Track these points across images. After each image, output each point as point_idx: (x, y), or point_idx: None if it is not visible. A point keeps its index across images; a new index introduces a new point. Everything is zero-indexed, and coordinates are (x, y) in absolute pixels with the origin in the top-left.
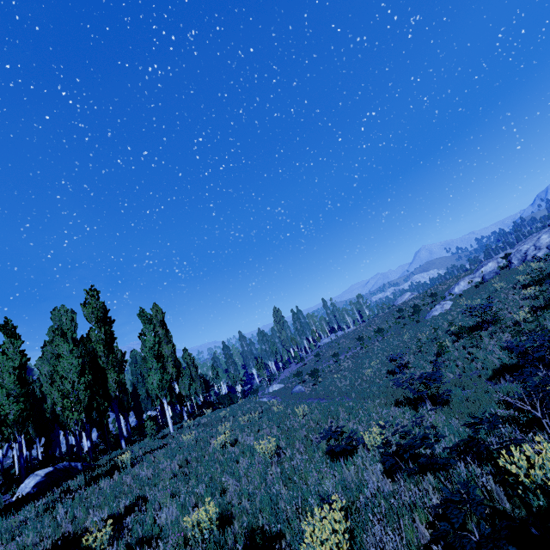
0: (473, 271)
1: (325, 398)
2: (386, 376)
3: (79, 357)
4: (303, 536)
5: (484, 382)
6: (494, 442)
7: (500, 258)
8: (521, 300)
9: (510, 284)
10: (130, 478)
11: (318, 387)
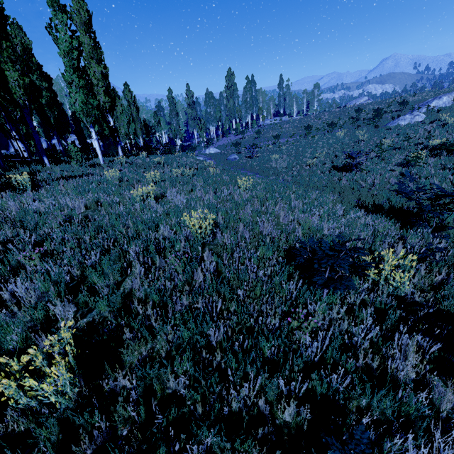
0: None
1: (259, 173)
2: (329, 171)
3: None
4: None
5: None
6: None
7: None
8: None
9: None
10: (17, 206)
11: (253, 161)
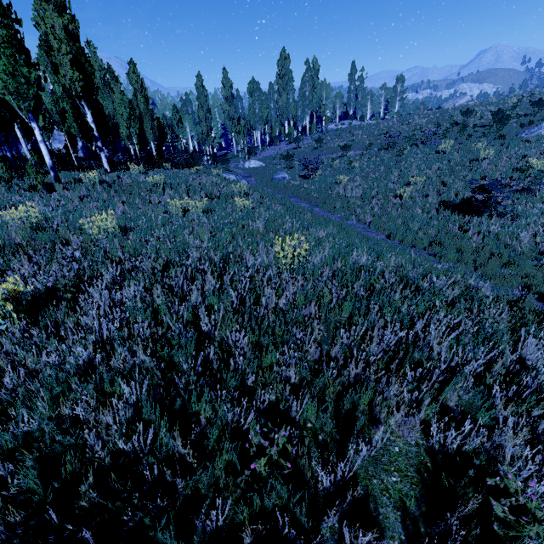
0: None
1: (318, 205)
2: (435, 209)
3: None
4: None
5: None
6: None
7: None
8: None
9: None
10: None
11: (311, 184)
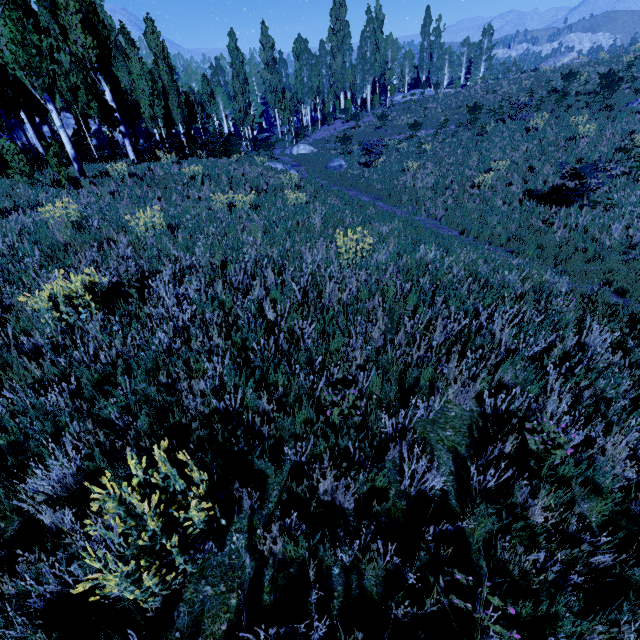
0: None
1: (382, 198)
2: (518, 200)
3: None
4: None
5: None
6: None
7: None
8: None
9: None
10: None
11: (373, 173)
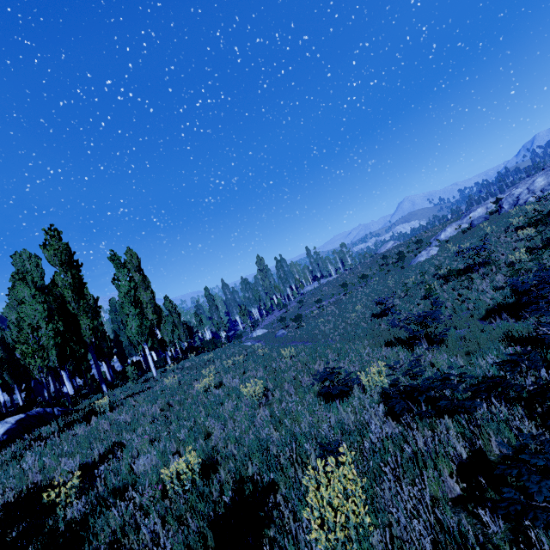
0: (461, 218)
1: (309, 341)
2: (370, 320)
3: (43, 302)
4: (303, 490)
5: (477, 322)
6: (529, 381)
7: (491, 203)
8: (514, 242)
9: (502, 227)
10: (107, 423)
11: (302, 331)
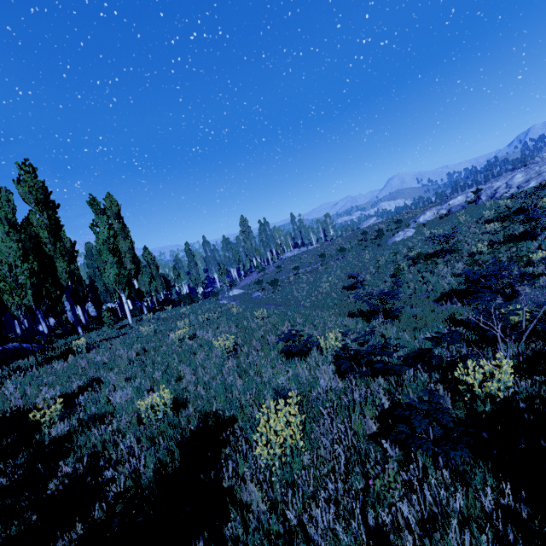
0: (442, 203)
1: (282, 305)
2: (341, 291)
3: (18, 240)
4: (256, 423)
5: (431, 303)
6: (448, 354)
7: (471, 192)
8: (481, 234)
9: (474, 218)
10: (85, 361)
11: (276, 295)
